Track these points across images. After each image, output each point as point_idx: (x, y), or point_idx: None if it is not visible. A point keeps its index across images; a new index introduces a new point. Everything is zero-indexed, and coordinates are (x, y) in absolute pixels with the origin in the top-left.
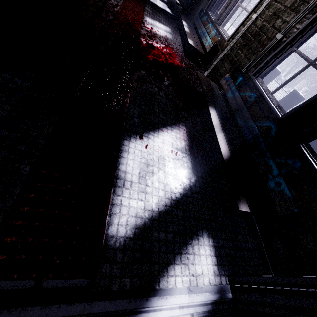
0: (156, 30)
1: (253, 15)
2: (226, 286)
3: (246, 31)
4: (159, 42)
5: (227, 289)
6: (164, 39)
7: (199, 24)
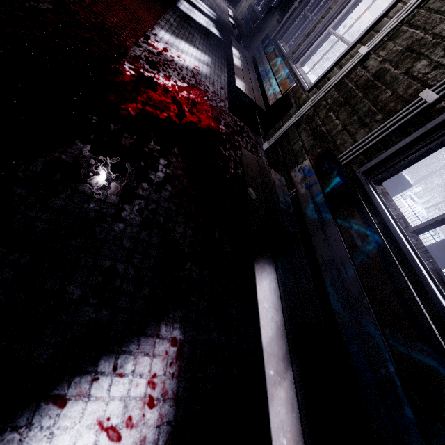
0: (176, 55)
1: (362, 48)
2: None
3: (345, 78)
4: (173, 78)
5: None
6: (189, 74)
7: (262, 57)
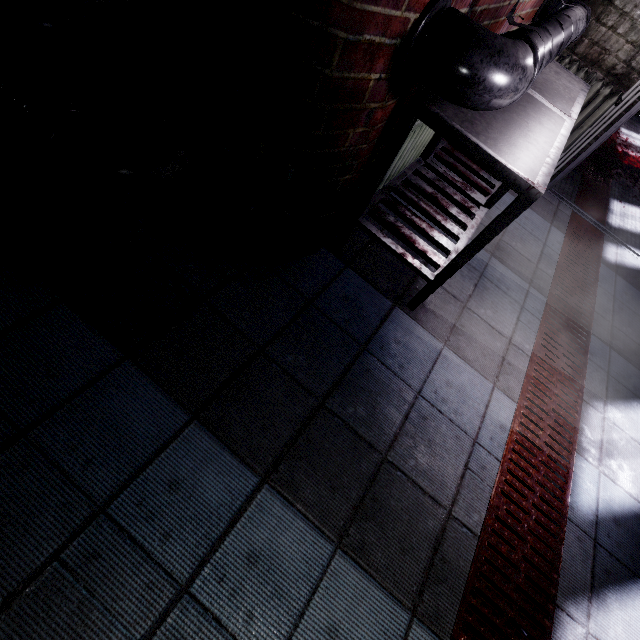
0: (632, 141)
1: None
2: None
3: None
4: (634, 152)
5: None
6: (639, 150)
7: None
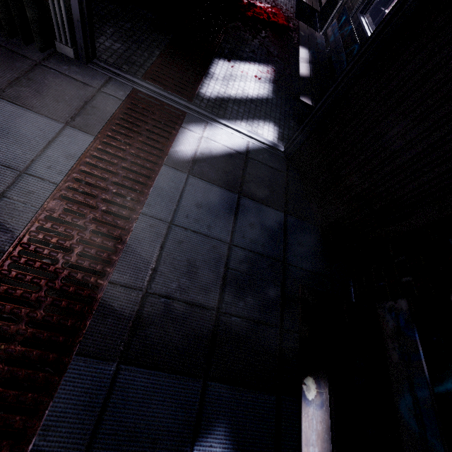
0: None
1: None
2: (280, 145)
3: None
4: (263, 3)
5: (280, 147)
6: (271, 1)
7: None
